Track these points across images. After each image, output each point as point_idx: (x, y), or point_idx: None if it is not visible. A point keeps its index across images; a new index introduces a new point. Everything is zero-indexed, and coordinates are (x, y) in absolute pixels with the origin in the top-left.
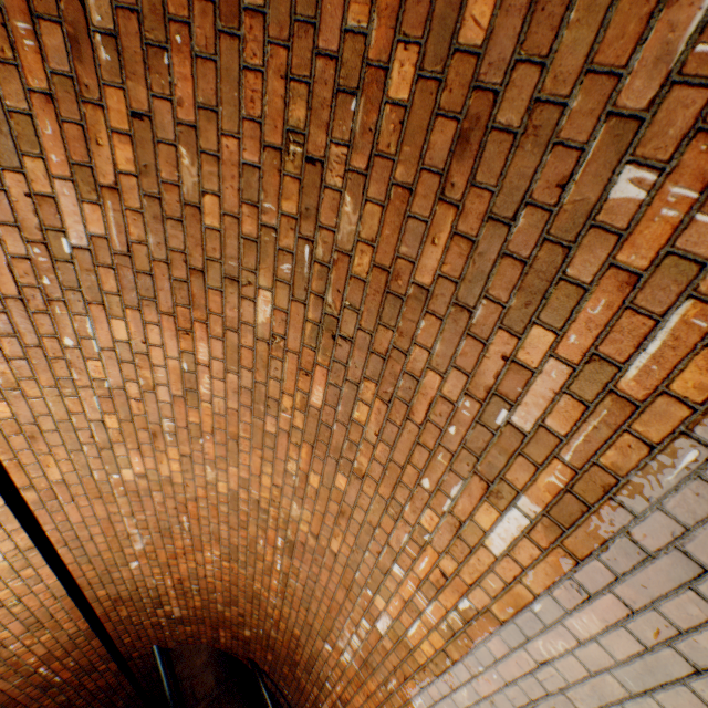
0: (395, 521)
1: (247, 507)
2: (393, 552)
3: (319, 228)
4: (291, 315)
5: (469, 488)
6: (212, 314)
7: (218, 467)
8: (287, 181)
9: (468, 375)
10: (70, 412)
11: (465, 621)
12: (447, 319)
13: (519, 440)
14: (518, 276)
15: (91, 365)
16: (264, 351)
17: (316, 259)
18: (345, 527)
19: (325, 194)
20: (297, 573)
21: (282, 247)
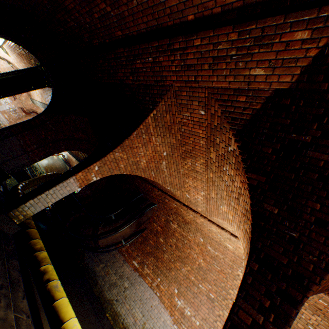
0: None
1: (223, 293)
2: None
3: None
4: None
5: None
6: None
7: None
8: None
9: None
10: None
11: None
12: None
13: None
14: None
15: None
16: None
17: None
18: None
19: None
20: (200, 293)
21: None
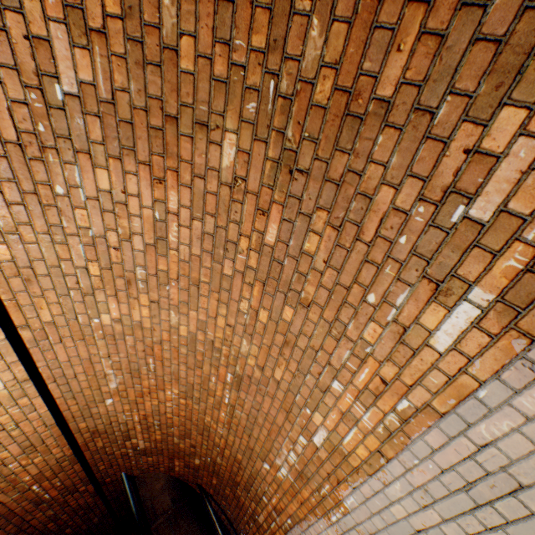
0: (337, 341)
1: (203, 348)
2: (333, 370)
3: (284, 60)
4: (253, 156)
5: (416, 293)
6: (183, 162)
7: (180, 312)
8: (257, 14)
9: (424, 180)
10: (59, 258)
11: (402, 420)
12: (406, 127)
13: (475, 233)
14: (490, 58)
15: (78, 214)
16: (226, 195)
17: (280, 93)
18: (289, 355)
19: (293, 21)
20: (242, 404)
21: (249, 85)
